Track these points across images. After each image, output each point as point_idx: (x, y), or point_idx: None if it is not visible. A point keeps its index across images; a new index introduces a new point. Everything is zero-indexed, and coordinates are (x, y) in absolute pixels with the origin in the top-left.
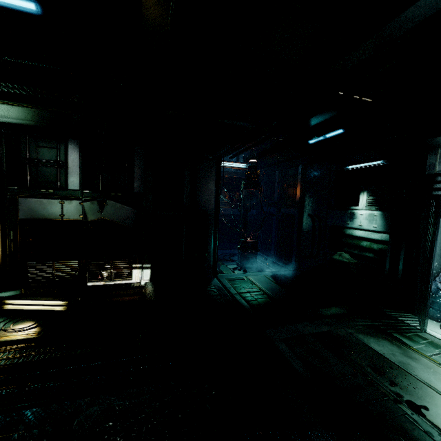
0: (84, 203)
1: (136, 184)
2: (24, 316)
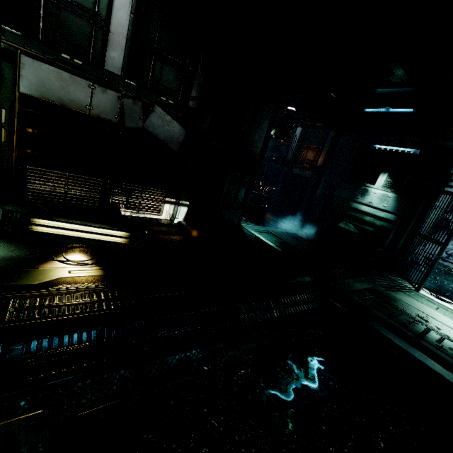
0: (124, 99)
1: (193, 94)
2: (65, 244)
